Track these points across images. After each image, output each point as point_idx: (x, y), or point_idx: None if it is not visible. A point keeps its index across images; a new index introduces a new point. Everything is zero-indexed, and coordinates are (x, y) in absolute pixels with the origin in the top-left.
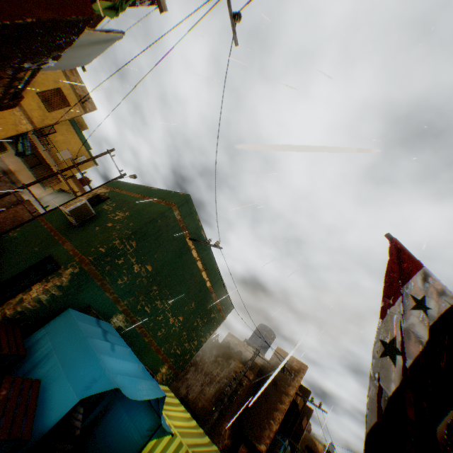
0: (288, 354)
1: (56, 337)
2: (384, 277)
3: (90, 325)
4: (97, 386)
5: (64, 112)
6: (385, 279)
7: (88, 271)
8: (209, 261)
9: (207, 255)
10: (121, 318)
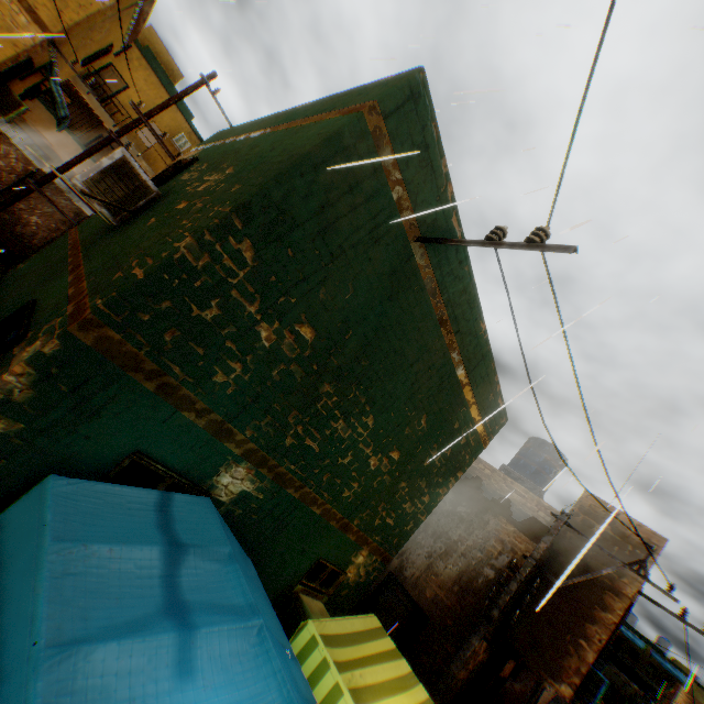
0: (612, 509)
1: None
2: None
3: (112, 546)
4: None
5: None
6: None
7: (96, 348)
8: (466, 311)
9: (463, 292)
10: (243, 473)
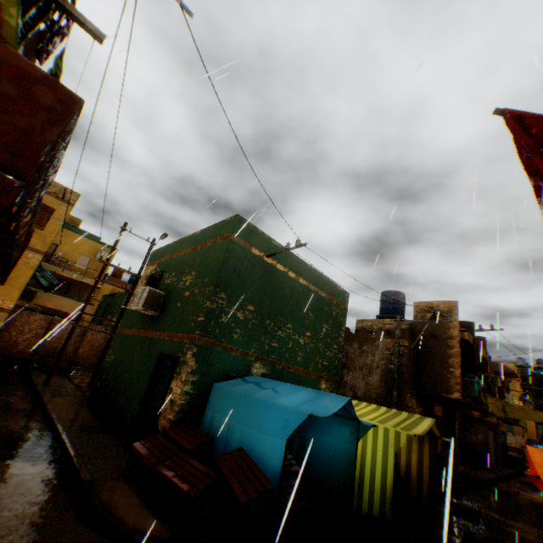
0: (429, 302)
1: (224, 411)
2: (518, 156)
3: (242, 386)
4: (292, 424)
5: (54, 220)
6: (520, 157)
7: (203, 345)
8: (298, 265)
9: (293, 261)
10: (259, 366)
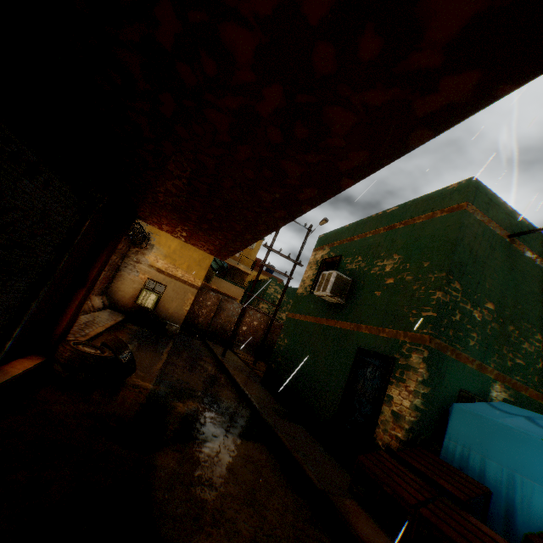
0: None
1: (490, 451)
2: None
3: (509, 418)
4: None
5: None
6: None
7: (434, 348)
8: None
9: (540, 244)
10: (497, 388)
